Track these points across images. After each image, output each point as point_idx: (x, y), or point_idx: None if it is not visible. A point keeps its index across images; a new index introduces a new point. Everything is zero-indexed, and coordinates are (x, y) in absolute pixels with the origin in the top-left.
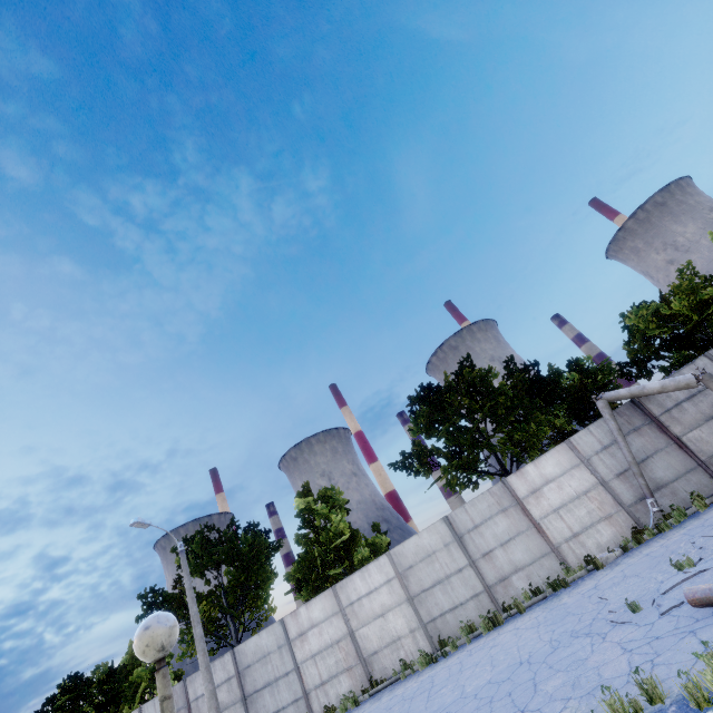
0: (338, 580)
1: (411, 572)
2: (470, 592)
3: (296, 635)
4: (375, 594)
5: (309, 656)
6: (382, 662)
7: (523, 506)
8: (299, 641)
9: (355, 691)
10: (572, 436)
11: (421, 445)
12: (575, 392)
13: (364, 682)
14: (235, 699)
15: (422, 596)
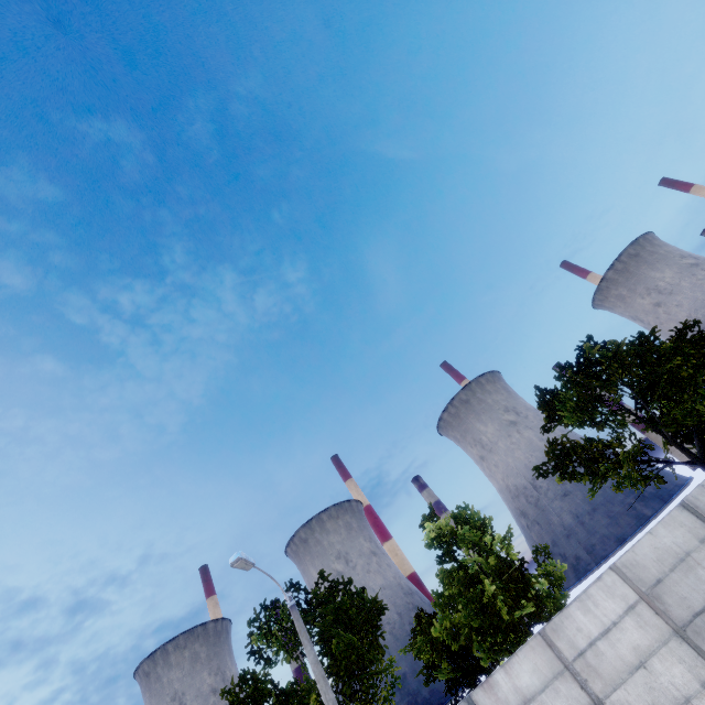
0: (521, 631)
1: (663, 588)
2: None
3: None
4: (616, 632)
5: None
6: None
7: None
8: None
9: None
10: None
11: (569, 439)
12: None
13: None
14: None
15: (698, 623)
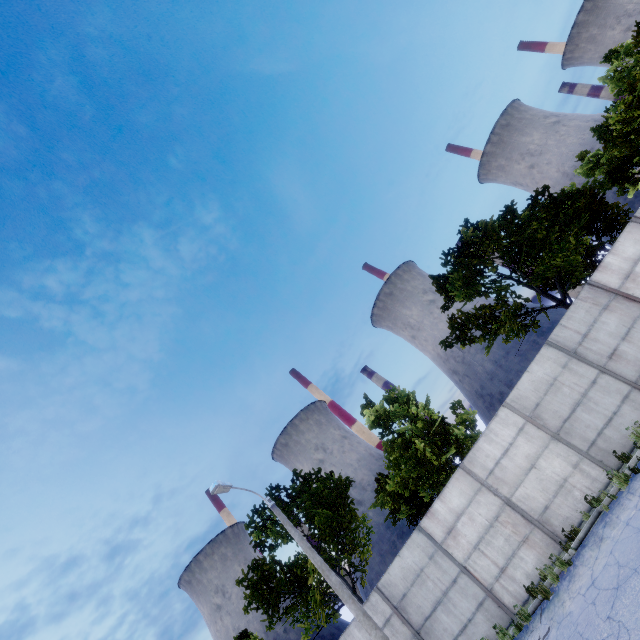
0: (450, 468)
1: (541, 409)
2: (617, 397)
3: (444, 535)
4: (513, 449)
5: (470, 550)
6: (559, 514)
7: (623, 294)
8: (450, 539)
9: (545, 559)
10: (590, 256)
11: (463, 312)
12: (581, 211)
13: (550, 544)
14: (405, 639)
15: (567, 426)
